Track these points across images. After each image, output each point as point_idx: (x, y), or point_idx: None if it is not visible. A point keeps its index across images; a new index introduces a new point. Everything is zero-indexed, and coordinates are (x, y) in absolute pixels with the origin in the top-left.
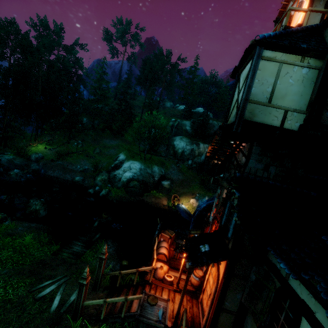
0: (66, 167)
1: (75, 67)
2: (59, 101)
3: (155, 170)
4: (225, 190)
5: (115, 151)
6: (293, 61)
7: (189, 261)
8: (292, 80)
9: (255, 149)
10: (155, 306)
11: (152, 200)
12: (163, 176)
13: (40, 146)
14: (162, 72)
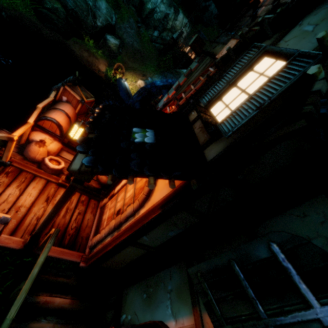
0: None
1: None
2: None
3: (101, 6)
4: (233, 40)
5: None
6: None
7: (88, 152)
8: None
9: None
10: None
11: (83, 54)
12: (111, 26)
13: None
14: None
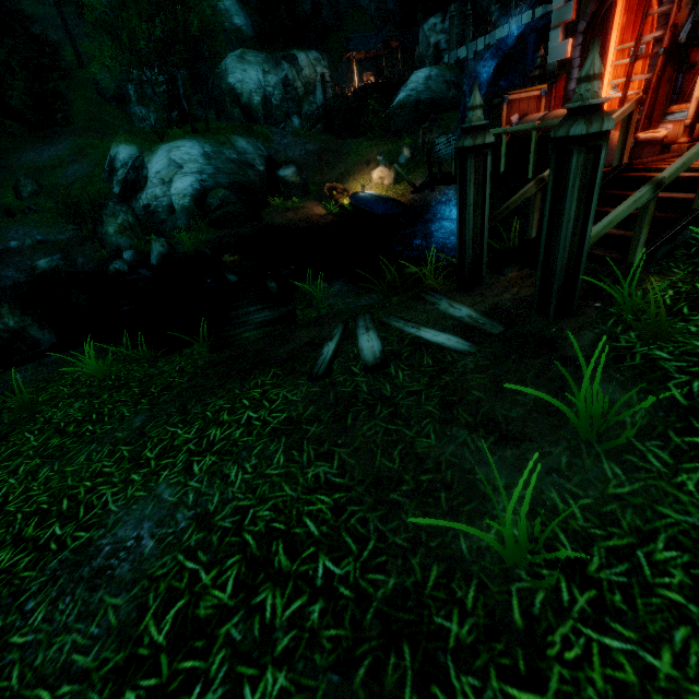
0: None
1: None
2: None
3: (244, 147)
4: None
5: (83, 166)
6: None
7: None
8: None
9: None
10: None
11: (290, 218)
12: (269, 159)
13: None
14: None
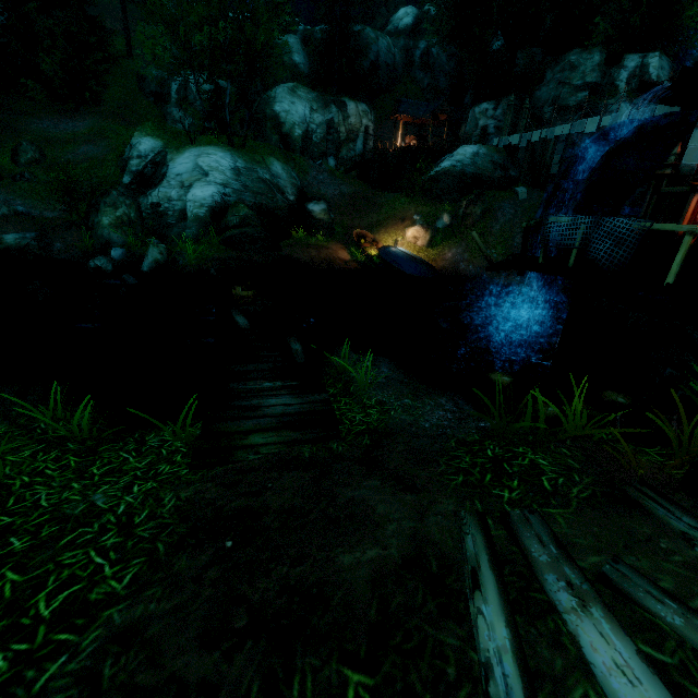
0: None
1: None
2: None
3: (278, 172)
4: None
5: (98, 148)
6: None
7: None
8: None
9: None
10: None
11: (311, 255)
12: (301, 190)
13: None
14: None
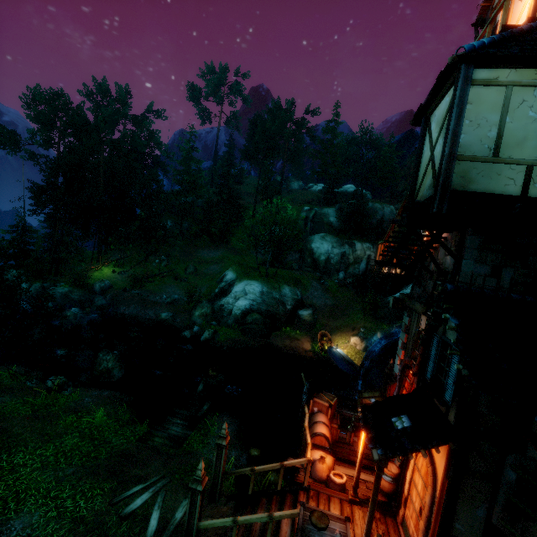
0: (146, 298)
1: (149, 145)
2: (130, 198)
3: (286, 293)
4: (423, 317)
5: (218, 267)
6: (532, 79)
7: (377, 446)
8: (535, 113)
9: (472, 241)
10: (326, 531)
11: (285, 343)
12: (299, 301)
13: (105, 270)
14: (282, 136)
